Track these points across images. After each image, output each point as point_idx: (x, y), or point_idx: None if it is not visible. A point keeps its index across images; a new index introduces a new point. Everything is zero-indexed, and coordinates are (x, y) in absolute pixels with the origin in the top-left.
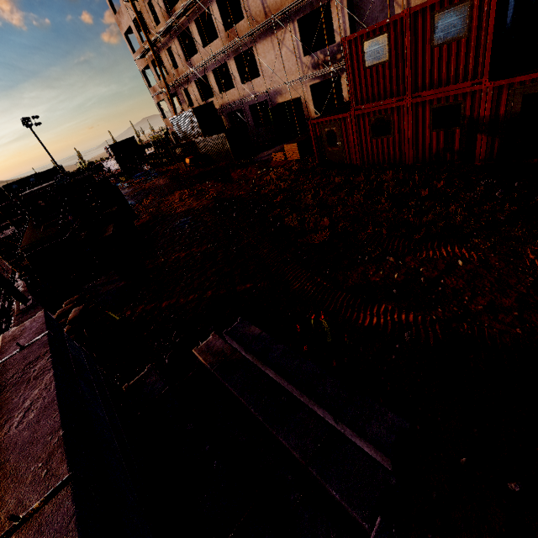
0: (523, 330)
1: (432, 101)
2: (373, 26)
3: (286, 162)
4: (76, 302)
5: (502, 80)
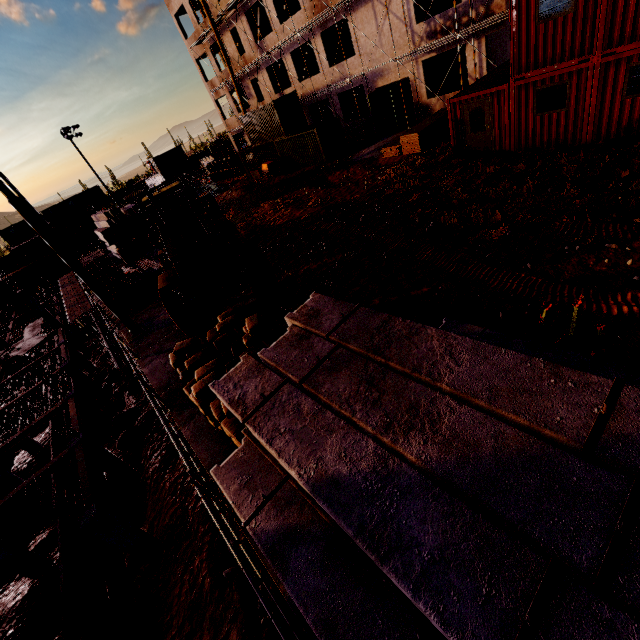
0: None
1: (630, 58)
2: None
3: (401, 158)
4: (234, 314)
5: None
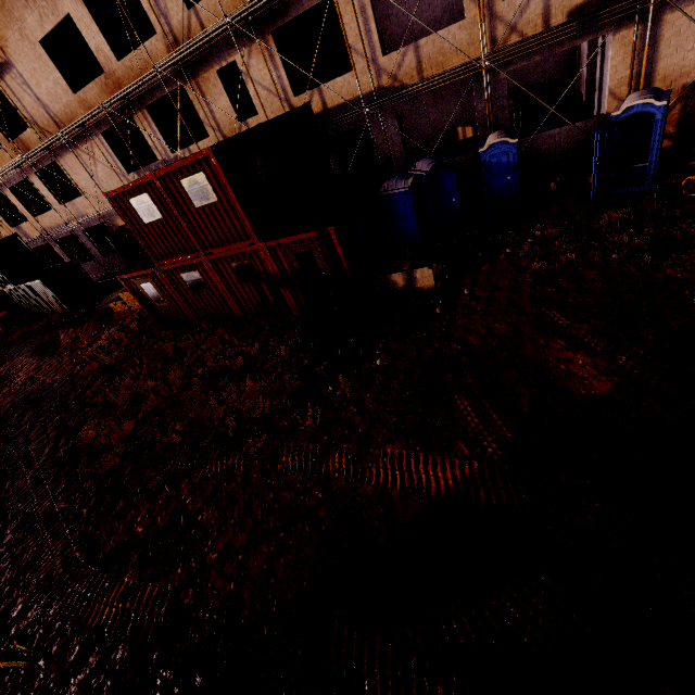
0: (236, 584)
1: (226, 257)
2: (129, 185)
3: (130, 313)
4: None
5: (270, 241)
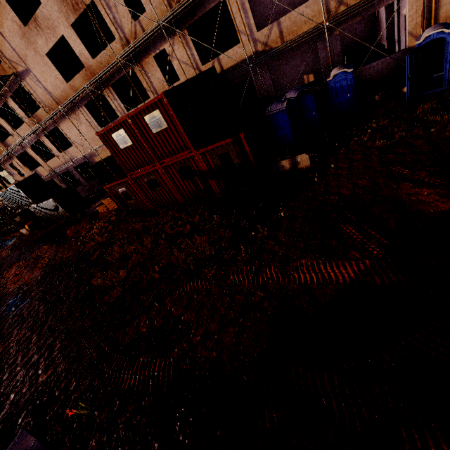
0: (217, 352)
1: (173, 164)
2: (111, 125)
3: (109, 212)
4: None
5: (201, 149)
